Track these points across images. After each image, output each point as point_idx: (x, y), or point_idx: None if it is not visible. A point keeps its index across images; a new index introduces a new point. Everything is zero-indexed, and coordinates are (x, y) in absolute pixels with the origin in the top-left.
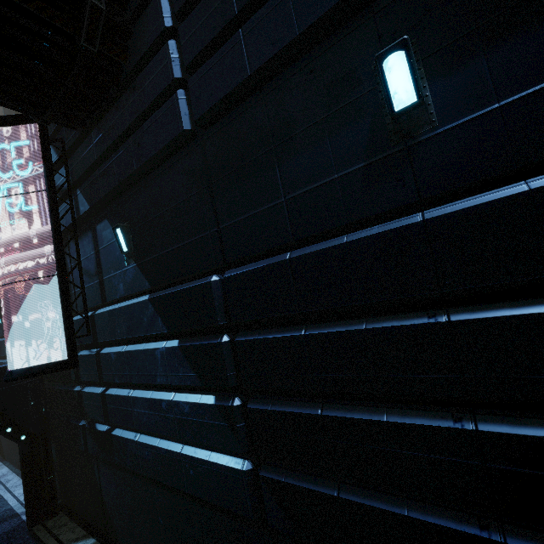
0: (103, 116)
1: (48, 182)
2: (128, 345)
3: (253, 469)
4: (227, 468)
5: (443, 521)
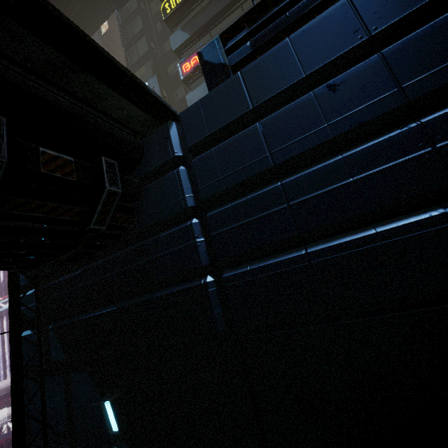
0: (92, 257)
1: (13, 322)
2: None
3: None
4: None
5: None
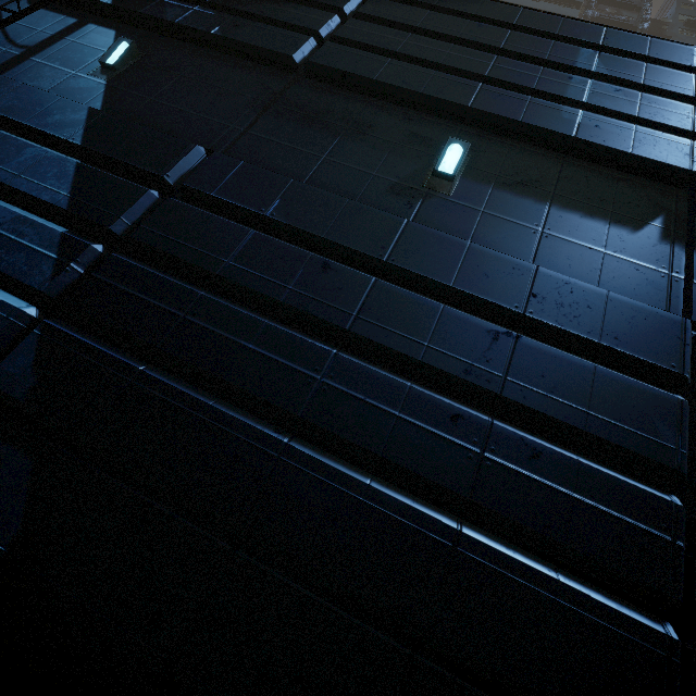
0: None
1: None
2: None
3: (34, 320)
4: None
5: (244, 418)
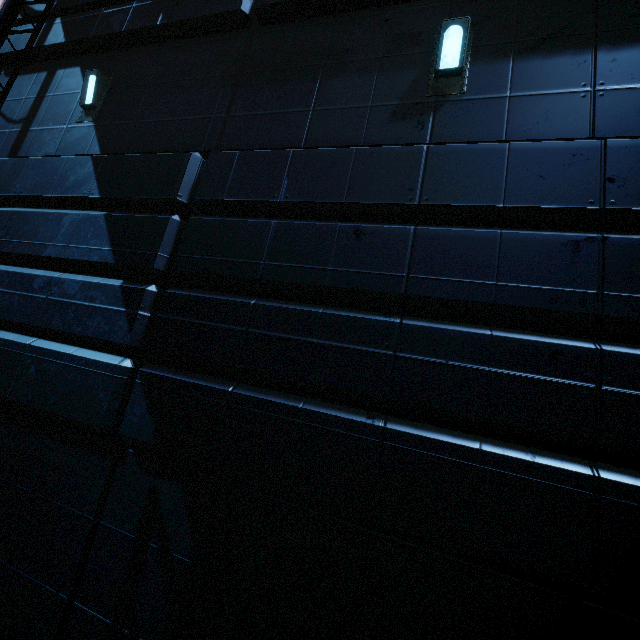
0: None
1: None
2: (22, 208)
3: (132, 370)
4: (95, 363)
5: (335, 412)
